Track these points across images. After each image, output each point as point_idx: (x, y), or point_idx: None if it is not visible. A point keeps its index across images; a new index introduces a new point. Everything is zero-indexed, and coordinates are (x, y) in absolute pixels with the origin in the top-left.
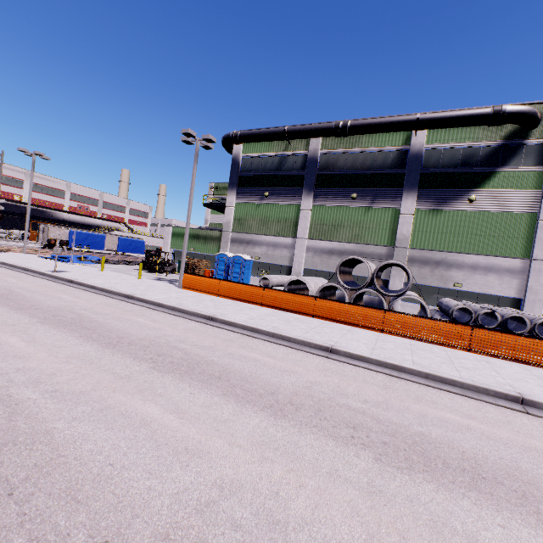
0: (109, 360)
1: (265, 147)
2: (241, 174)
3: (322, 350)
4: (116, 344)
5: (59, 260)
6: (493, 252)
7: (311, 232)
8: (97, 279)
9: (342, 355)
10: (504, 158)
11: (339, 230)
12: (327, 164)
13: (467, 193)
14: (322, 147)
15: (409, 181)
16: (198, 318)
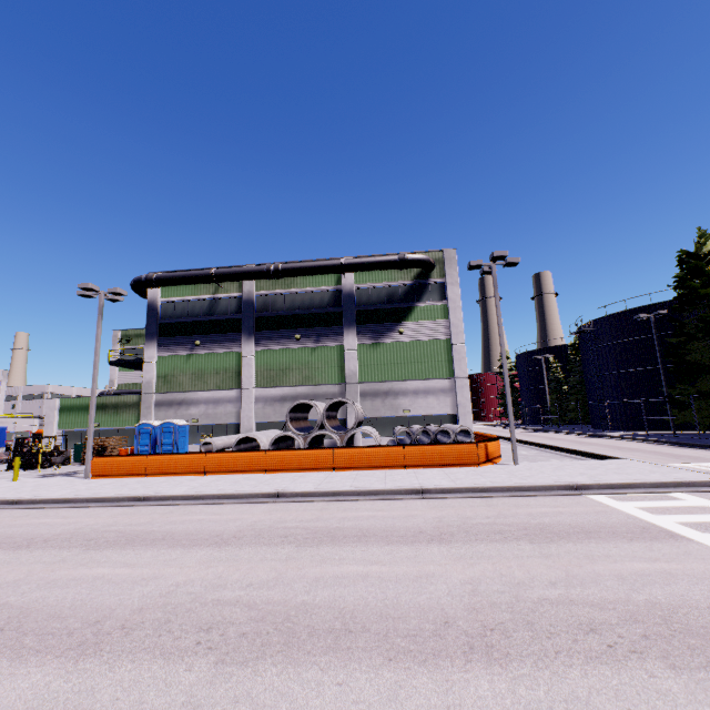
0: (29, 556)
1: (191, 290)
2: (162, 321)
3: (271, 498)
4: (29, 544)
5: None
6: (427, 376)
7: (258, 379)
8: None
9: (289, 496)
10: (418, 294)
11: (289, 374)
12: (265, 305)
13: (397, 326)
14: (258, 288)
15: (347, 318)
16: (125, 503)
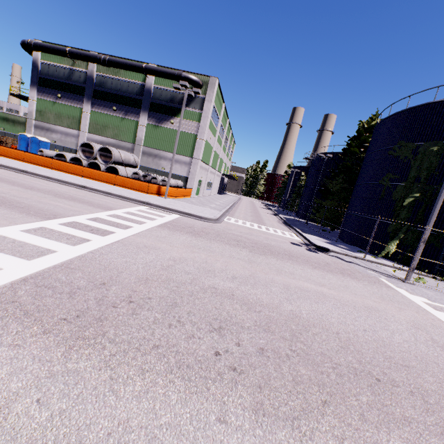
0: None
1: (59, 59)
2: (40, 76)
3: (22, 172)
4: None
5: None
6: (179, 152)
7: (90, 128)
8: None
9: (29, 173)
10: (188, 102)
11: (107, 129)
12: (100, 83)
13: (171, 119)
14: (97, 70)
15: (144, 105)
16: None
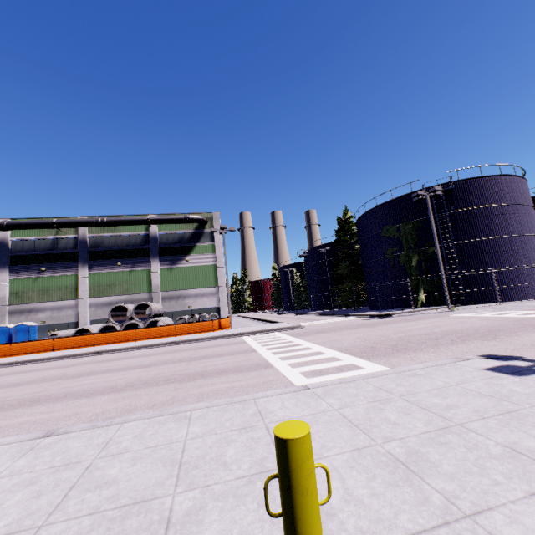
0: None
1: (37, 232)
2: (12, 254)
3: (94, 354)
4: None
5: None
6: (203, 286)
7: (91, 292)
8: None
9: (105, 352)
10: (198, 238)
11: (114, 288)
12: (95, 243)
13: (185, 257)
14: (90, 232)
15: (153, 252)
16: (3, 366)
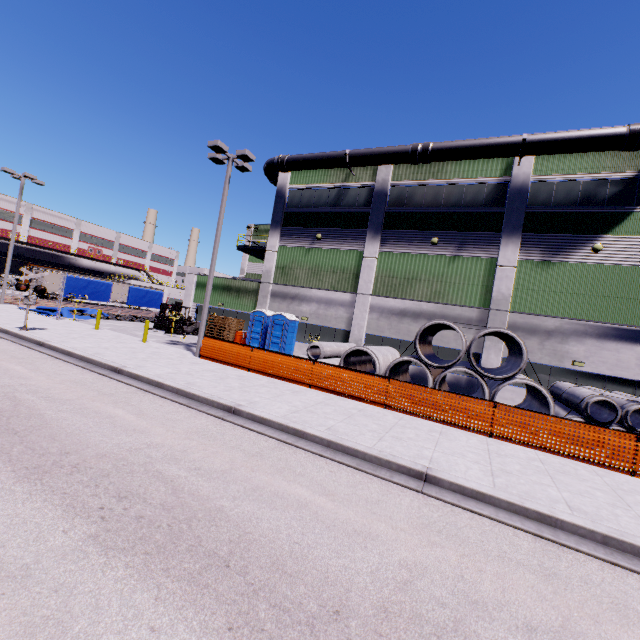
0: (8, 516)
1: (320, 176)
2: (287, 210)
3: (411, 477)
4: (48, 469)
5: (44, 312)
6: (628, 320)
7: (377, 286)
8: (81, 341)
9: (446, 487)
10: None
11: (414, 285)
12: (399, 199)
13: (590, 240)
14: (394, 177)
15: (510, 222)
16: (212, 409)
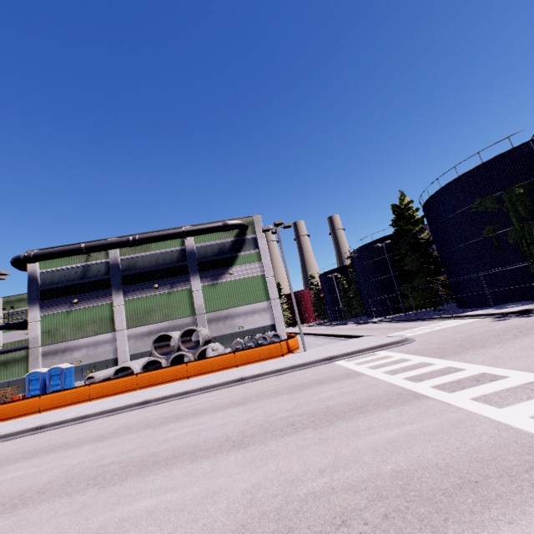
0: None
1: (66, 261)
2: (42, 288)
3: (141, 405)
4: None
5: None
6: (252, 301)
7: (129, 322)
8: None
9: (154, 401)
10: (239, 247)
11: (152, 314)
12: (128, 266)
13: (228, 270)
14: (121, 254)
15: (192, 268)
16: (25, 434)
